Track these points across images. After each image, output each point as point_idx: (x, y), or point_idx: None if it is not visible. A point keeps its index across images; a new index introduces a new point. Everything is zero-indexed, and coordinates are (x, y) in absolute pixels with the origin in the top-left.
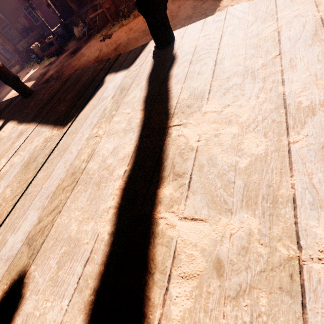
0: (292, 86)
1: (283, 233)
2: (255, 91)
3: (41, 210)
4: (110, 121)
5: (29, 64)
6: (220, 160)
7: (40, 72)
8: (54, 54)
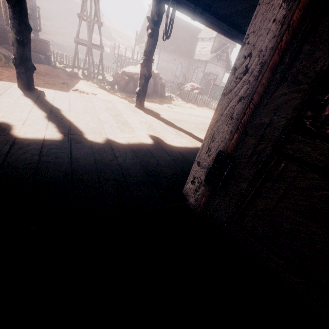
0: (101, 117)
1: (104, 137)
2: (90, 116)
3: None
4: None
5: None
6: (81, 126)
7: None
8: None
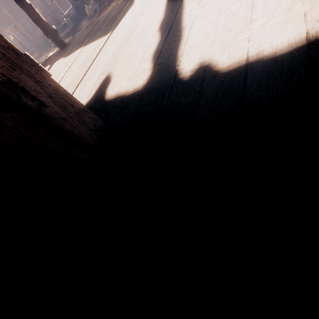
0: None
1: None
2: None
3: (105, 64)
4: (142, 14)
5: (47, 49)
6: None
7: None
8: (70, 34)
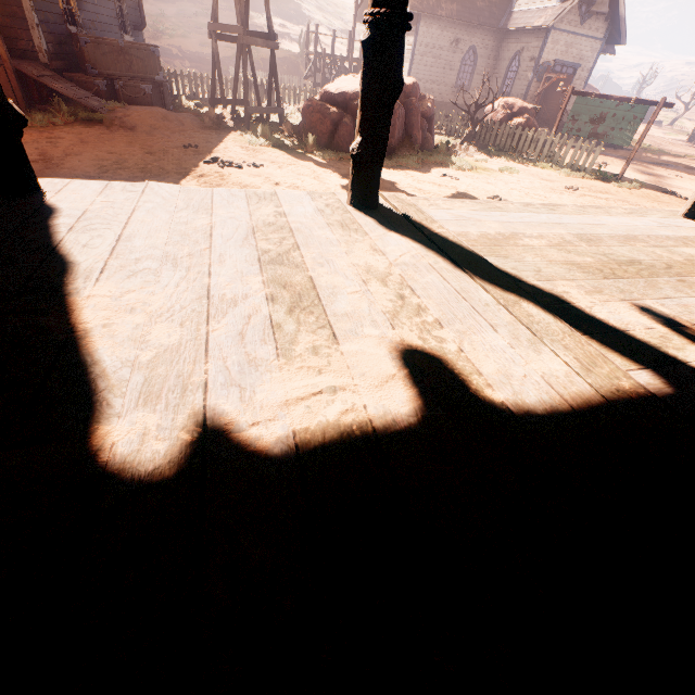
0: (219, 279)
1: (189, 420)
2: (176, 280)
3: None
4: None
5: None
6: (109, 356)
7: None
8: None
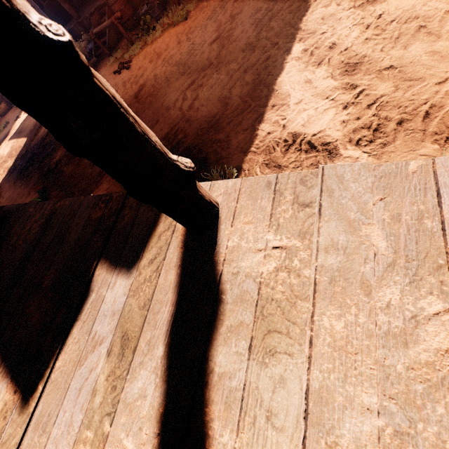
0: None
1: None
2: None
3: None
4: None
5: None
6: None
7: (33, 119)
8: None
